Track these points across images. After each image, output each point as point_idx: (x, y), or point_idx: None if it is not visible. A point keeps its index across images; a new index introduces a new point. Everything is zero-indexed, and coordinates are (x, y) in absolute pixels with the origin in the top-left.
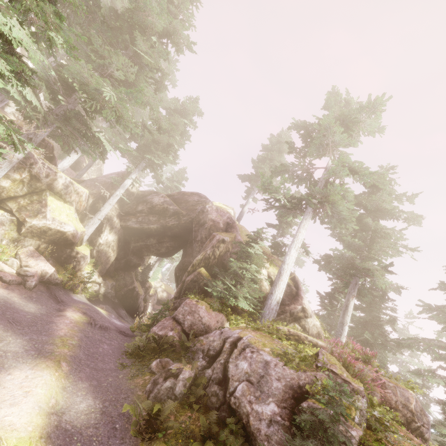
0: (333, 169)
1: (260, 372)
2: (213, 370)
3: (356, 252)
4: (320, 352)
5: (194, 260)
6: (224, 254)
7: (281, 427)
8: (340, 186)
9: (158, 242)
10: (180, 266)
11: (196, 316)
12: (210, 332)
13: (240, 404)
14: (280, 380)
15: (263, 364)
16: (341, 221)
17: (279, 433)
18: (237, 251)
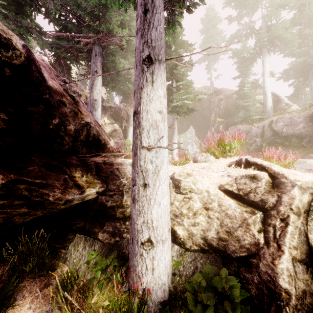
0: (270, 15)
1: (290, 121)
2: (266, 135)
3: (305, 56)
4: (312, 103)
5: (211, 118)
6: (225, 106)
7: (309, 126)
8: (277, 22)
9: (181, 125)
10: (198, 130)
11: (240, 130)
12: (251, 131)
13: (288, 133)
14: (300, 118)
15: (289, 119)
16: (287, 44)
17: (309, 128)
18: (236, 97)
